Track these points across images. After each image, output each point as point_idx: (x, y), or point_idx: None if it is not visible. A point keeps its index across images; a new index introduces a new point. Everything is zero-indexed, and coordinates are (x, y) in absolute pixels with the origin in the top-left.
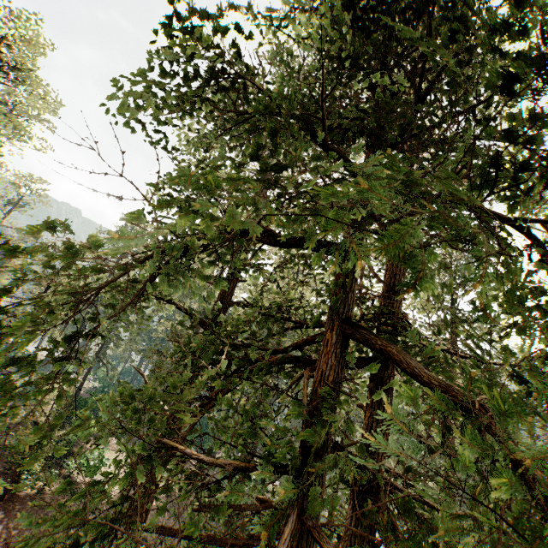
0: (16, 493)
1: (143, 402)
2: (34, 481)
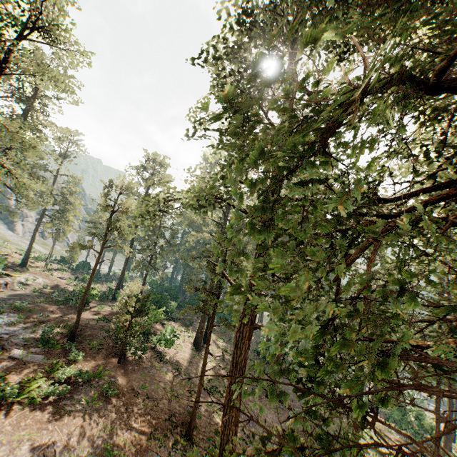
0: (126, 359)
1: (207, 290)
2: (136, 351)
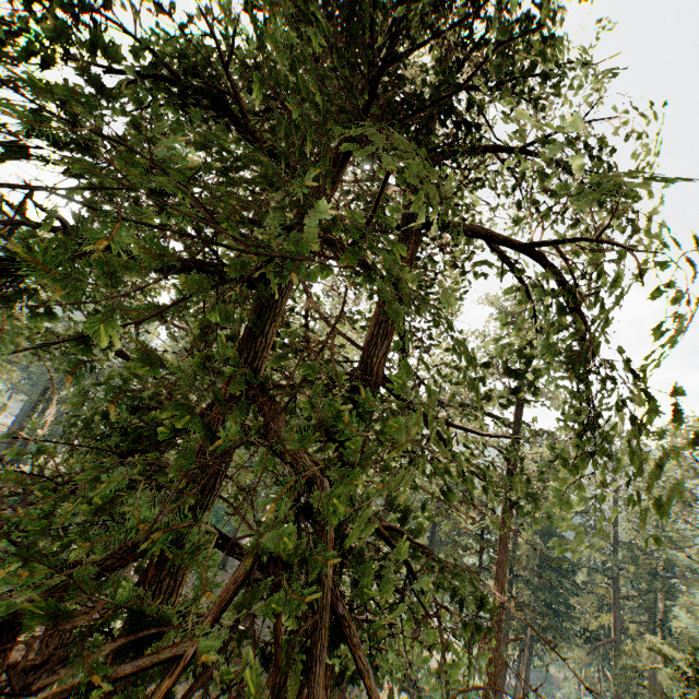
0: None
1: None
2: None
